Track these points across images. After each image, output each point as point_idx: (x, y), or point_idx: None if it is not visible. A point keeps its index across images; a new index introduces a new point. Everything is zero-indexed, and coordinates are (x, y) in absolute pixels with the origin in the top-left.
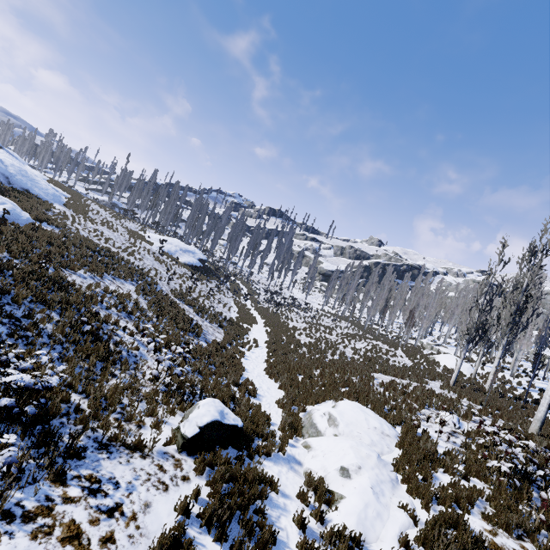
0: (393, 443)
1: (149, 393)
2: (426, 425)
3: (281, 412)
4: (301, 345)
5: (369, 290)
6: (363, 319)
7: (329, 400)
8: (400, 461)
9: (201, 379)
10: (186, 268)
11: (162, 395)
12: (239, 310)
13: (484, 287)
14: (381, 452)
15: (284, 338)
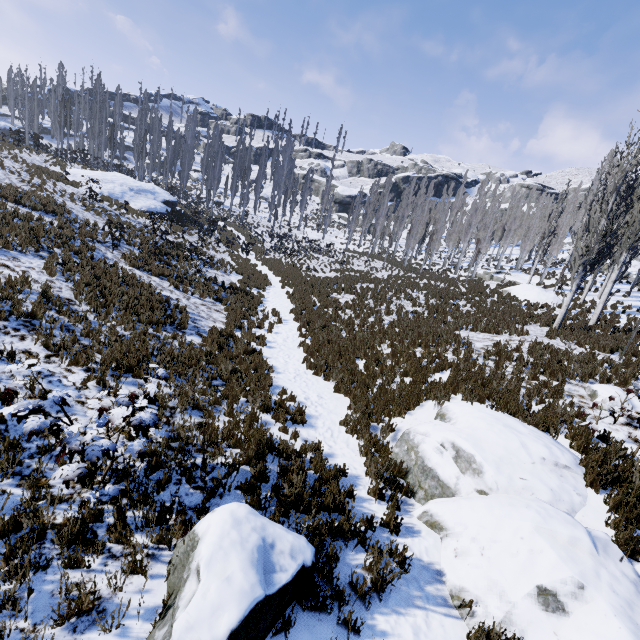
0: (578, 481)
1: (64, 535)
2: (590, 418)
3: (354, 440)
4: (341, 307)
5: (404, 215)
6: (397, 253)
7: (425, 402)
8: (638, 540)
9: (201, 419)
10: (147, 218)
11: (111, 513)
12: (241, 269)
13: (620, 177)
14: (572, 508)
15: (315, 299)
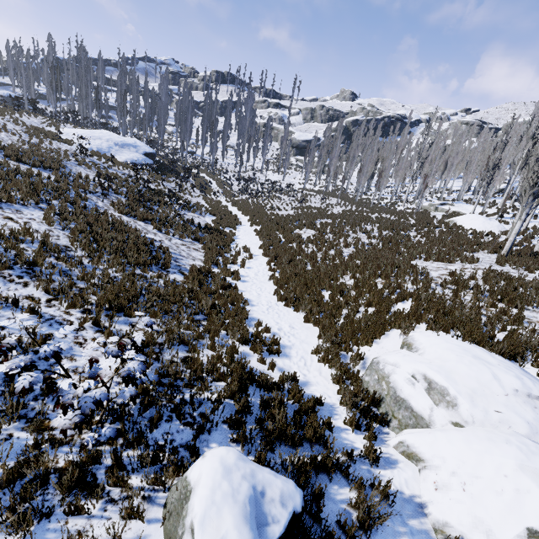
0: None
1: (65, 483)
2: None
3: (326, 369)
4: (304, 242)
5: (355, 156)
6: (349, 190)
7: (390, 331)
8: None
9: (187, 354)
10: (131, 169)
11: (109, 455)
12: (214, 211)
13: None
14: None
15: (280, 235)
